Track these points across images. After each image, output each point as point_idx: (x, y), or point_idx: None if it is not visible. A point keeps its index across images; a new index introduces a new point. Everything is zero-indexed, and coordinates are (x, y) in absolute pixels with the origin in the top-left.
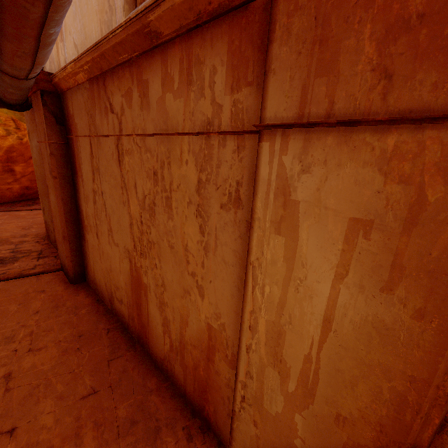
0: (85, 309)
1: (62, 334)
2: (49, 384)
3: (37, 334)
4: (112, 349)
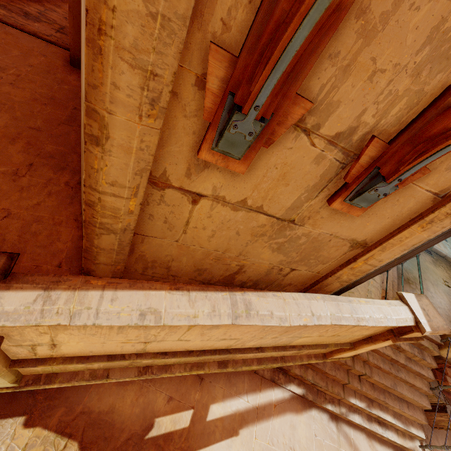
0: (68, 86)
1: (40, 89)
2: (12, 108)
3: (22, 79)
4: (69, 119)
